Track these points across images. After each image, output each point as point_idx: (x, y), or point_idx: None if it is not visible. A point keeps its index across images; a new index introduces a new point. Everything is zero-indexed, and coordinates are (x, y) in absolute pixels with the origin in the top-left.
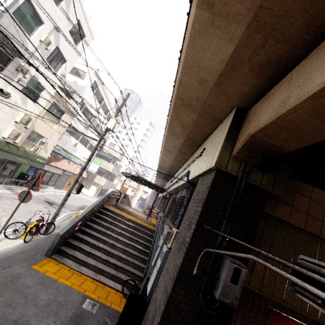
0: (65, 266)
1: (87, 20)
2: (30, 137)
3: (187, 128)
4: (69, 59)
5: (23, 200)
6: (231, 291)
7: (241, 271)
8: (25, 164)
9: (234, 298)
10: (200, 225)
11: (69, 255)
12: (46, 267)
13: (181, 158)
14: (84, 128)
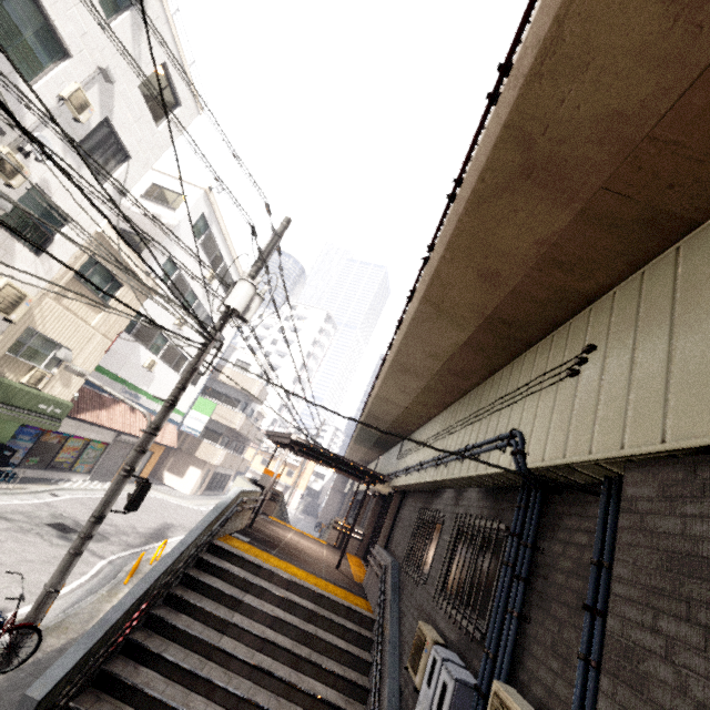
0: None
1: (186, 68)
2: (21, 346)
3: (504, 282)
4: (137, 154)
5: None
6: None
7: None
8: (6, 420)
9: None
10: None
11: None
12: None
13: (445, 388)
14: (173, 326)
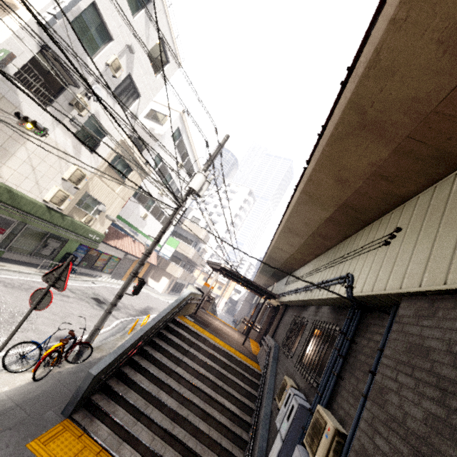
0: (93, 441)
1: (174, 39)
2: (82, 202)
3: (351, 185)
4: (144, 93)
5: (37, 306)
6: None
7: None
8: (73, 241)
9: None
10: None
11: (105, 416)
12: (56, 445)
13: (316, 245)
14: (158, 194)
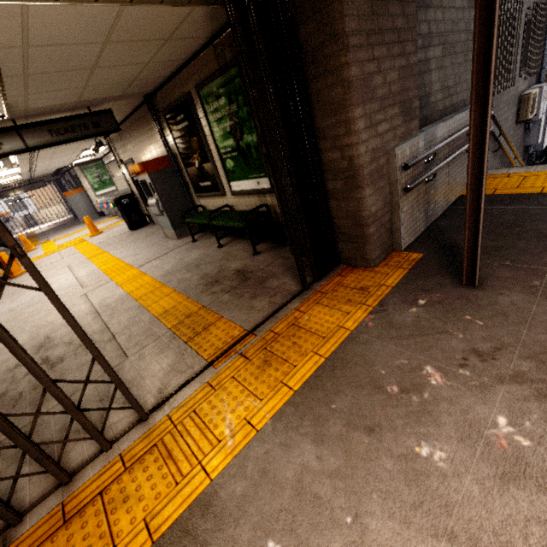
0: None
1: None
2: None
3: None
4: None
5: None
6: None
7: None
8: None
9: None
10: None
11: None
12: None
13: None
14: None
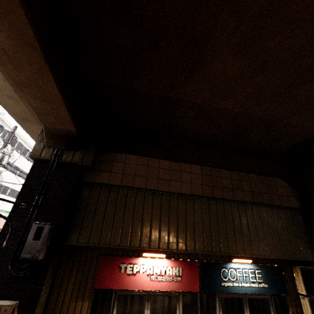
0: None
1: None
2: None
3: None
4: None
5: None
6: (33, 247)
7: (44, 228)
8: None
9: (36, 251)
10: (16, 206)
11: None
12: None
13: None
14: None
